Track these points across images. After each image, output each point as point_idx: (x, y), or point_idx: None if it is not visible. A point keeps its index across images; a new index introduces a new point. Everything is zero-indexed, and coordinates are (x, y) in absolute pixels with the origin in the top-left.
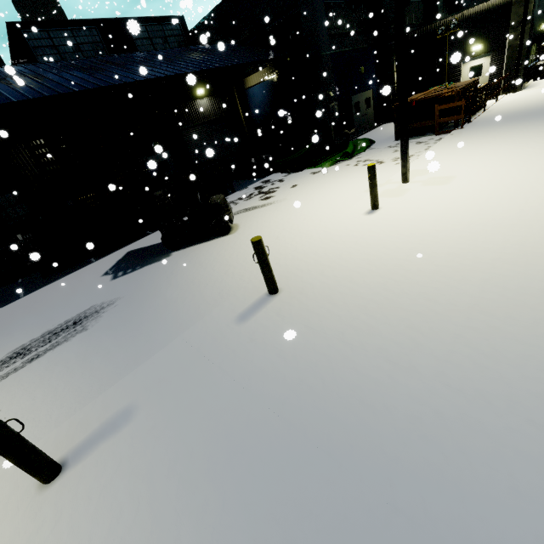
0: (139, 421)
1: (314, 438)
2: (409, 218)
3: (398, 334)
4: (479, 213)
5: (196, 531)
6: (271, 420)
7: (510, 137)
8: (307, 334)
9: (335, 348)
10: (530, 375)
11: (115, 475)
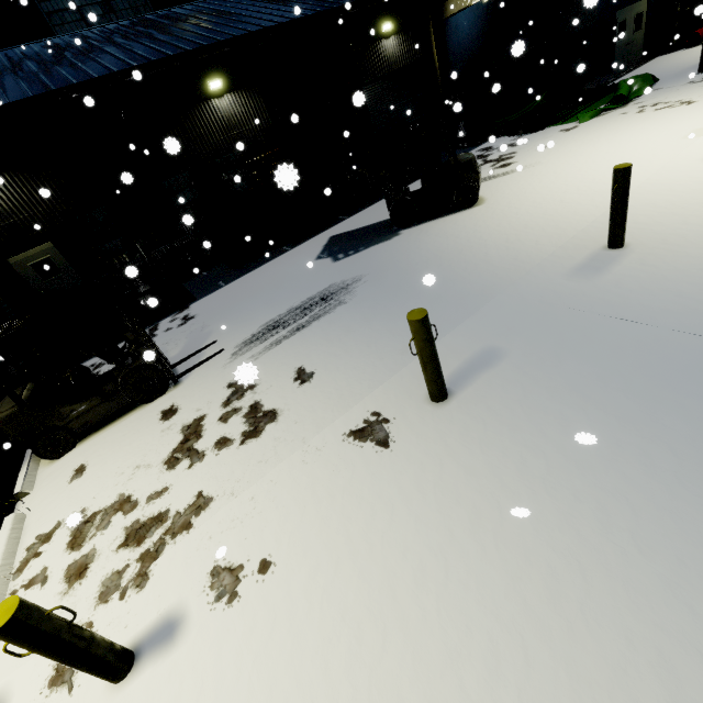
0: (516, 357)
1: None
2: None
3: None
4: None
5: (689, 423)
6: None
7: None
8: None
9: None
10: None
11: (526, 393)
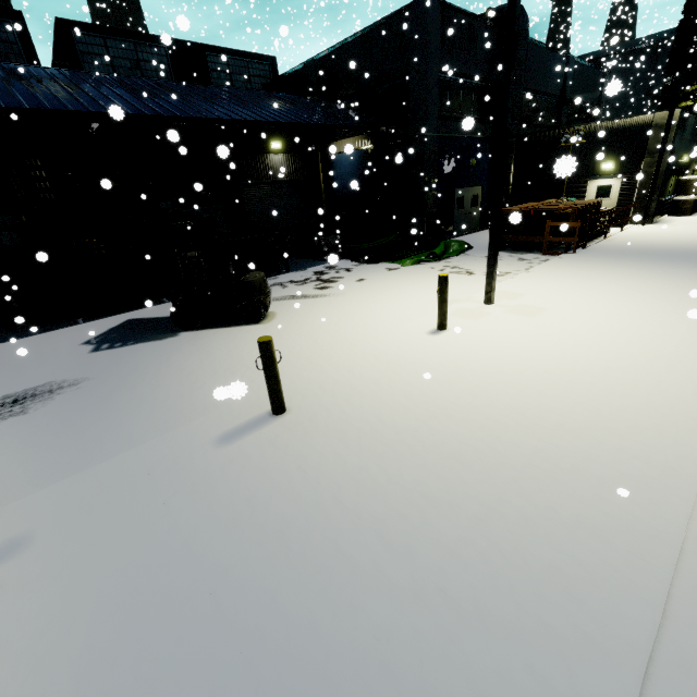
0: (24, 562)
1: (243, 635)
2: (476, 350)
3: (407, 502)
4: (559, 361)
5: None
6: (198, 596)
7: (623, 275)
8: (295, 478)
9: (322, 506)
10: (549, 596)
11: None
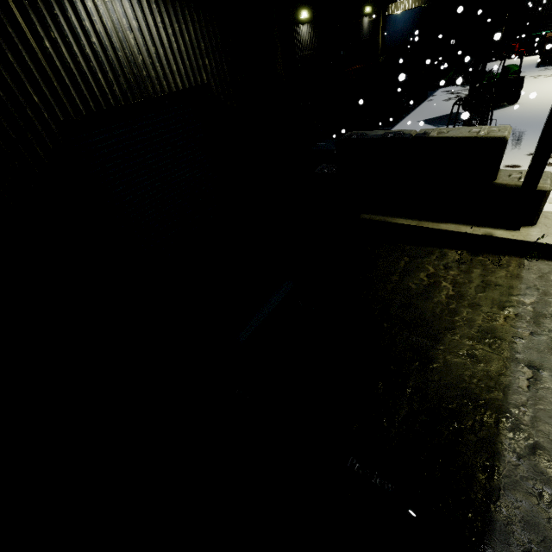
0: None
1: None
2: None
3: None
4: None
5: None
6: None
7: None
8: None
9: None
10: None
11: None
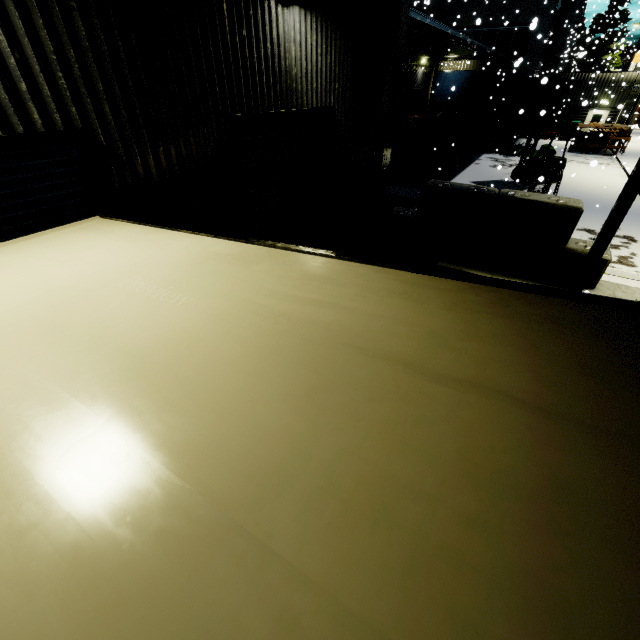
0: None
1: None
2: None
3: None
4: None
5: None
6: None
7: None
8: None
9: None
10: None
11: None
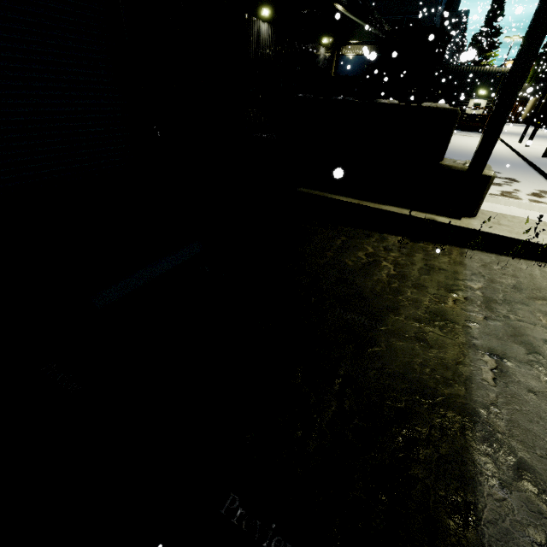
0: None
1: None
2: None
3: None
4: None
5: None
6: None
7: (539, 140)
8: None
9: None
10: None
11: None
